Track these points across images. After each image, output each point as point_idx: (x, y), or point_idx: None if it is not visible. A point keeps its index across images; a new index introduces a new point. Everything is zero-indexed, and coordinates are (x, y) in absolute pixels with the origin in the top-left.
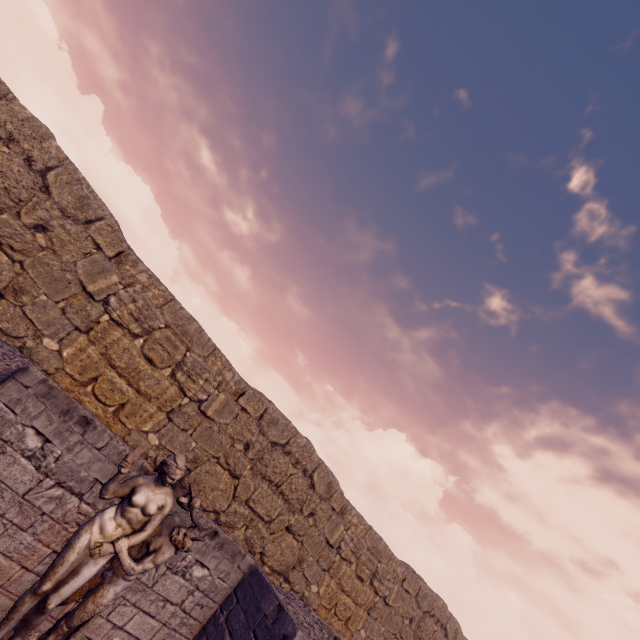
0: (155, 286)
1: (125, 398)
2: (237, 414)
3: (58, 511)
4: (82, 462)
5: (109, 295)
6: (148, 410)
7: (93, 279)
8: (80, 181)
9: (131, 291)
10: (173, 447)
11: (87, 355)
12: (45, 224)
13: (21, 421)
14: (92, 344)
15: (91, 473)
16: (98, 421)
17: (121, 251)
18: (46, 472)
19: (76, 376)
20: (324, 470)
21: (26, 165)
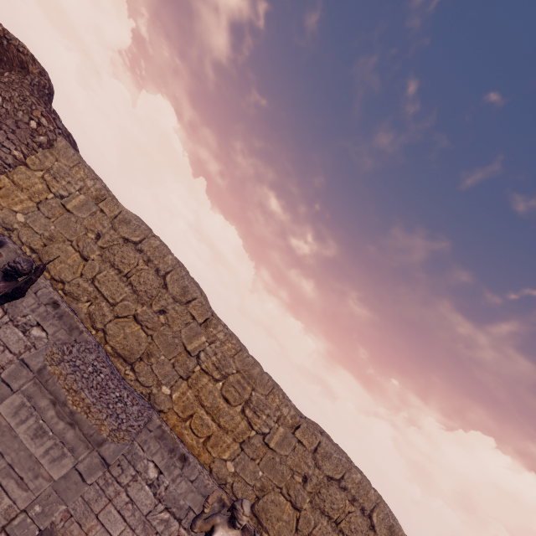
0: (229, 341)
1: (210, 431)
2: (294, 446)
3: (166, 531)
4: (181, 491)
5: (200, 351)
6: (226, 441)
7: (190, 341)
8: (183, 277)
9: (213, 347)
10: (245, 475)
11: (186, 397)
12: (164, 309)
13: (146, 456)
14: (190, 388)
15: (187, 501)
16: (191, 457)
17: (207, 318)
18: (159, 498)
19: (180, 414)
20: (383, 511)
21: (156, 274)
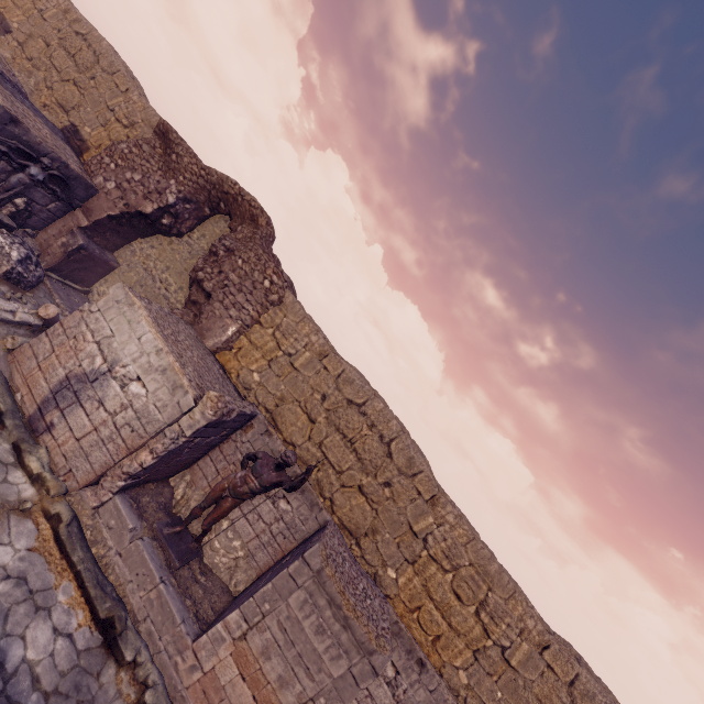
0: (459, 525)
1: (440, 630)
2: (542, 671)
3: None
4: (419, 699)
5: (427, 534)
6: (458, 645)
7: (416, 520)
8: (409, 446)
9: (442, 531)
10: (480, 691)
11: (413, 585)
12: (389, 481)
13: None
14: (416, 575)
15: None
16: (428, 662)
17: (434, 494)
18: (397, 700)
19: (407, 603)
20: None
21: (380, 440)
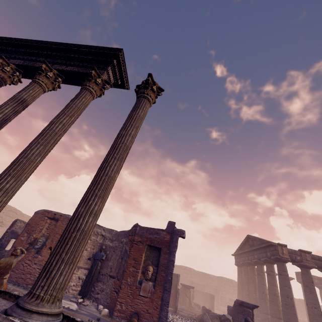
0: None
1: None
2: None
3: None
4: None
5: None
6: None
7: None
8: None
9: None
10: None
11: None
12: None
13: None
14: None
15: None
16: None
17: None
18: None
19: None
20: (19, 211)
21: None
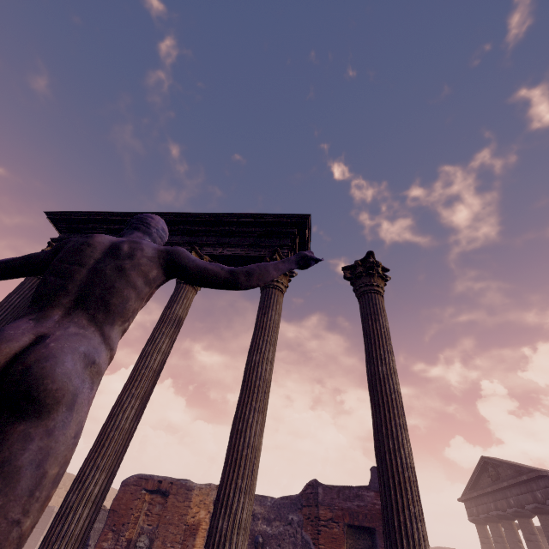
0: None
1: None
2: None
3: None
4: None
5: None
6: None
7: None
8: None
9: None
10: None
11: None
12: None
13: None
14: None
15: None
16: None
17: None
18: None
19: None
20: None
21: None
